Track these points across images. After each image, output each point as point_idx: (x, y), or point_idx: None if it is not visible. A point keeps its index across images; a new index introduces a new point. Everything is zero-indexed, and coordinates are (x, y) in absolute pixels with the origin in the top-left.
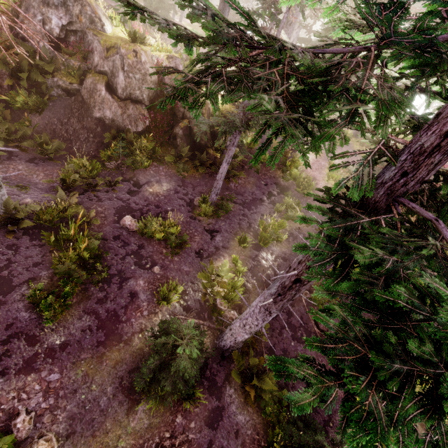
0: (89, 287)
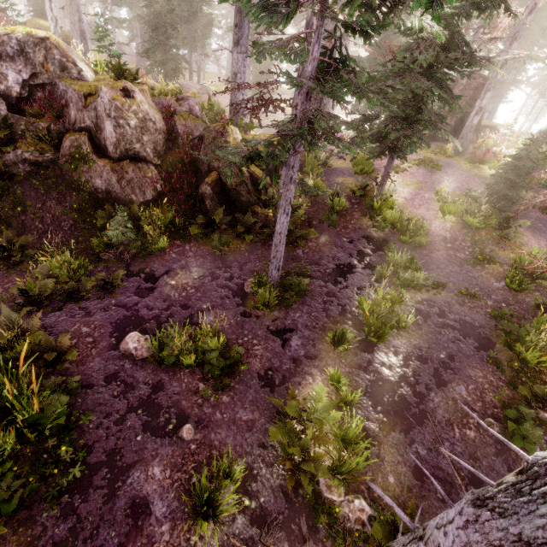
0: (39, 512)
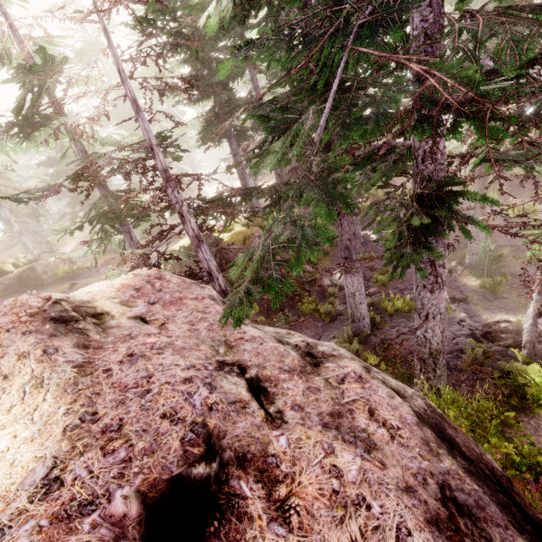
0: None
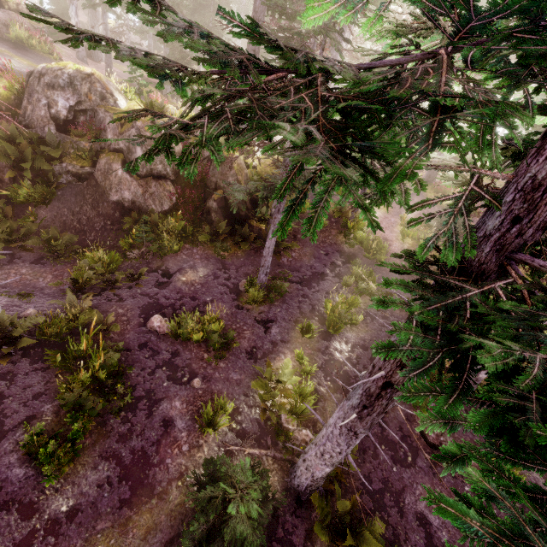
0: (108, 419)
